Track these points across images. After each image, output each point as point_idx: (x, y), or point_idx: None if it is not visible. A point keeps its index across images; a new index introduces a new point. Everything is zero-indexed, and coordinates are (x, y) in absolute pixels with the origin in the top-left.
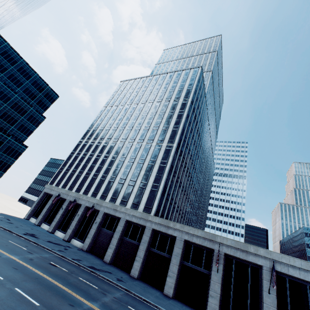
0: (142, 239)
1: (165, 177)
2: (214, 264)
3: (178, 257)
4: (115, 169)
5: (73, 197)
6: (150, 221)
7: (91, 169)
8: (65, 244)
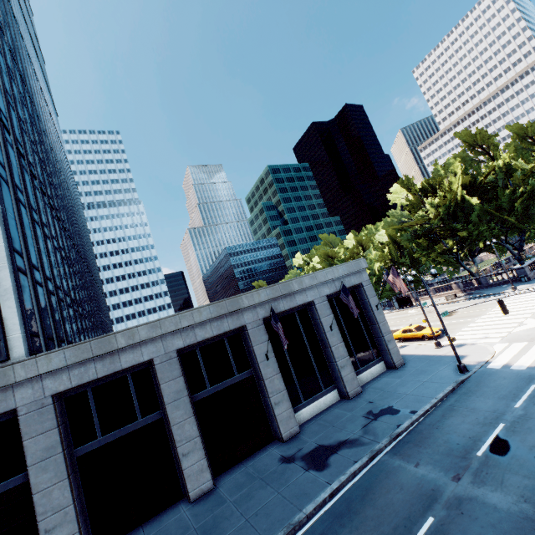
0: (26, 457)
1: None
2: (258, 349)
3: (185, 398)
4: None
5: None
6: (26, 382)
7: None
8: None
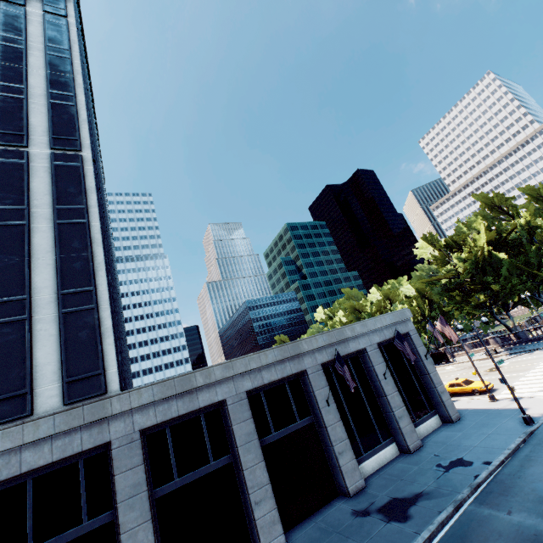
0: (116, 492)
1: (103, 256)
2: (319, 395)
3: (255, 441)
4: None
5: None
6: (119, 416)
7: None
8: None
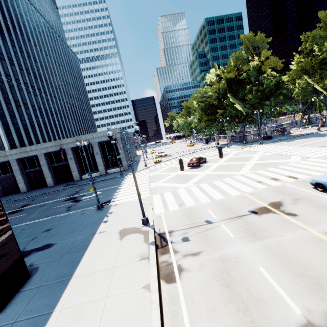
0: (13, 170)
1: None
2: (68, 156)
3: (46, 165)
4: None
5: None
6: (10, 155)
7: None
8: None
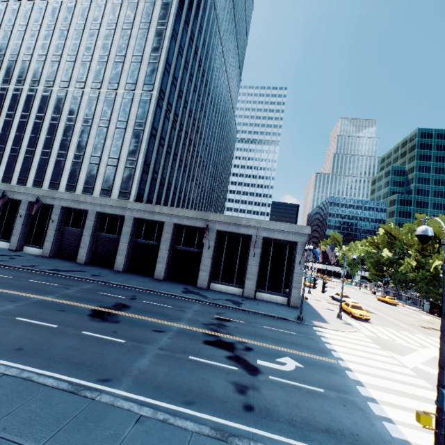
0: (122, 231)
1: (145, 147)
2: (206, 242)
3: (168, 242)
4: (62, 139)
5: (2, 192)
6: (130, 209)
7: (18, 142)
8: (12, 254)
